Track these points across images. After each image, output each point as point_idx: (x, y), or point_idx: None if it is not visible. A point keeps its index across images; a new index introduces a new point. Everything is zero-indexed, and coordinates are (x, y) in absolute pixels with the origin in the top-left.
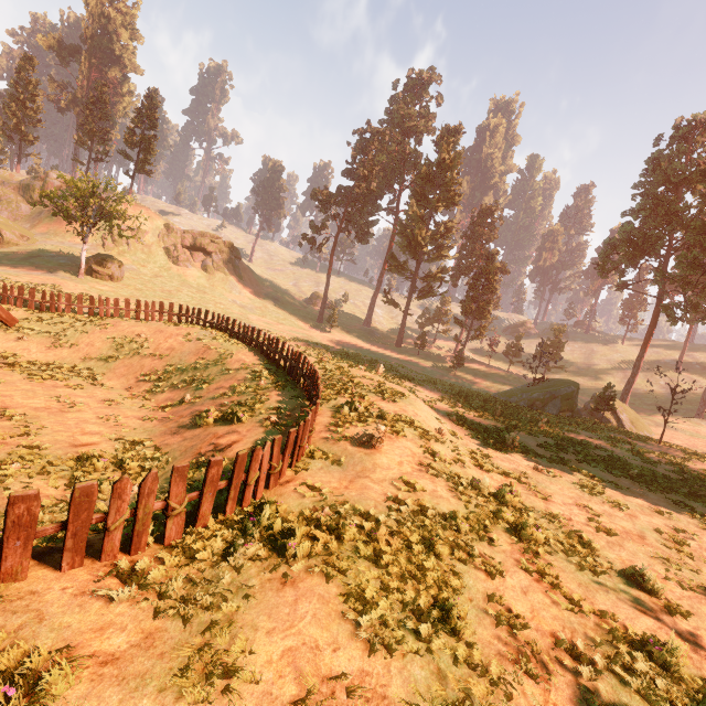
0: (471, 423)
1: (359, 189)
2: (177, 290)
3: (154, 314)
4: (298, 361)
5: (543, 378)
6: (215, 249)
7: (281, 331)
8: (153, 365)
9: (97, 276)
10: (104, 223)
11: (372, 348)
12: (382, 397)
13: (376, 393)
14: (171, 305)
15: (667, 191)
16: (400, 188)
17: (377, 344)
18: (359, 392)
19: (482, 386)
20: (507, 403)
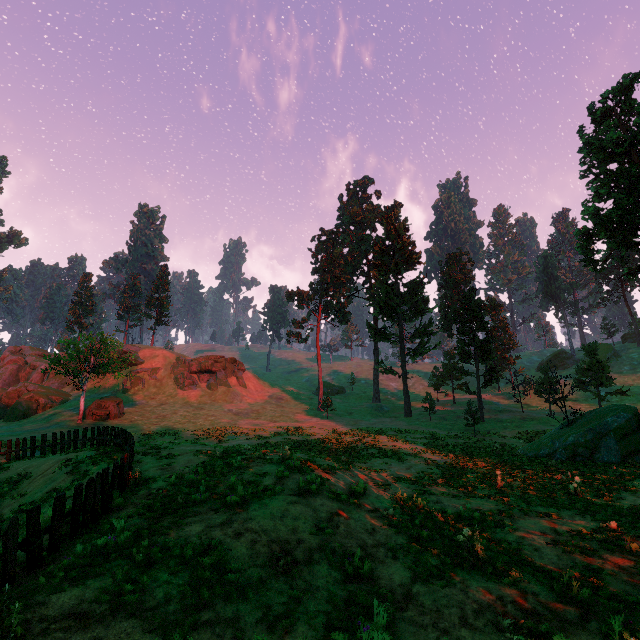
0: (427, 513)
1: (323, 279)
2: (172, 413)
3: (69, 445)
4: (119, 470)
5: (575, 412)
6: (219, 367)
7: (265, 429)
8: (4, 511)
9: (96, 417)
10: (125, 371)
11: (373, 424)
12: (219, 504)
13: (217, 498)
14: (85, 429)
15: (621, 164)
16: (368, 268)
17: (384, 419)
18: (192, 501)
19: (512, 441)
20: (534, 459)
